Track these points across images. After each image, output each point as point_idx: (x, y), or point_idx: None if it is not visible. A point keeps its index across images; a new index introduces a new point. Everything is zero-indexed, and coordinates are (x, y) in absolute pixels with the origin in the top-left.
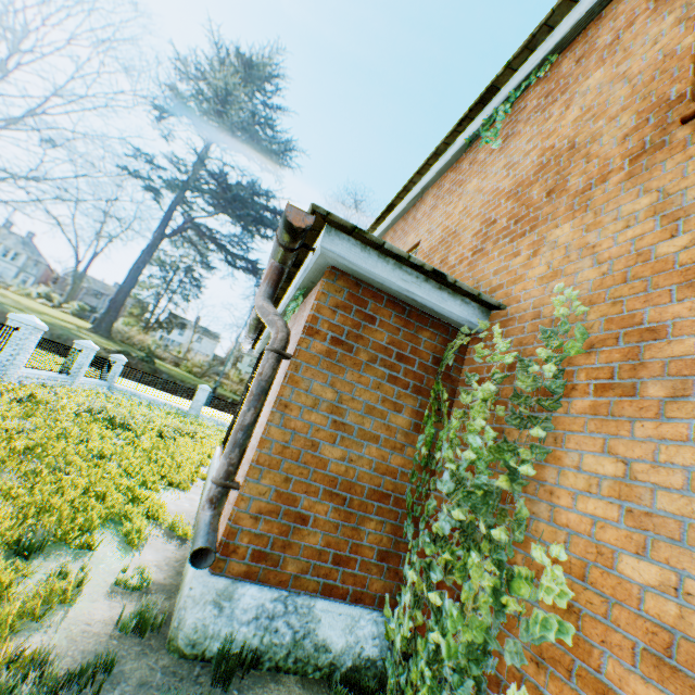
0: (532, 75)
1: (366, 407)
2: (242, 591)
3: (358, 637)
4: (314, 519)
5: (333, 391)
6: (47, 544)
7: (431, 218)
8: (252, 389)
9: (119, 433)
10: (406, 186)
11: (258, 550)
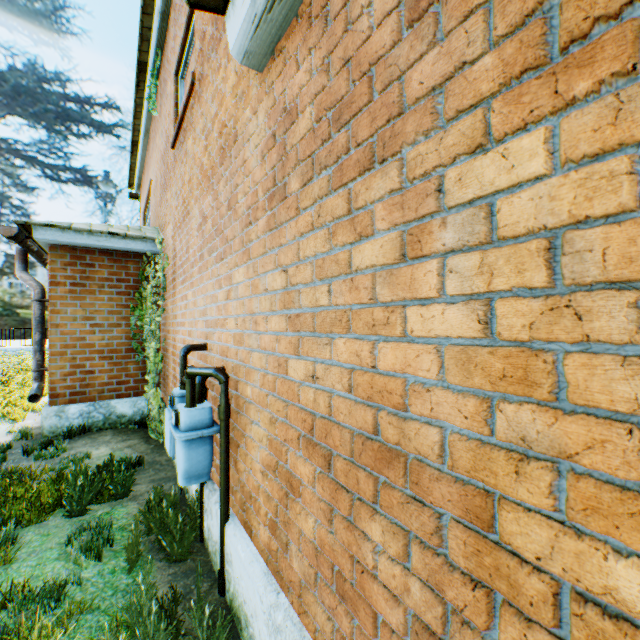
0: (157, 60)
1: (108, 312)
2: (69, 407)
3: (140, 408)
4: (98, 370)
5: (84, 310)
6: None
7: (153, 161)
8: (34, 323)
9: None
10: (134, 128)
11: (73, 391)
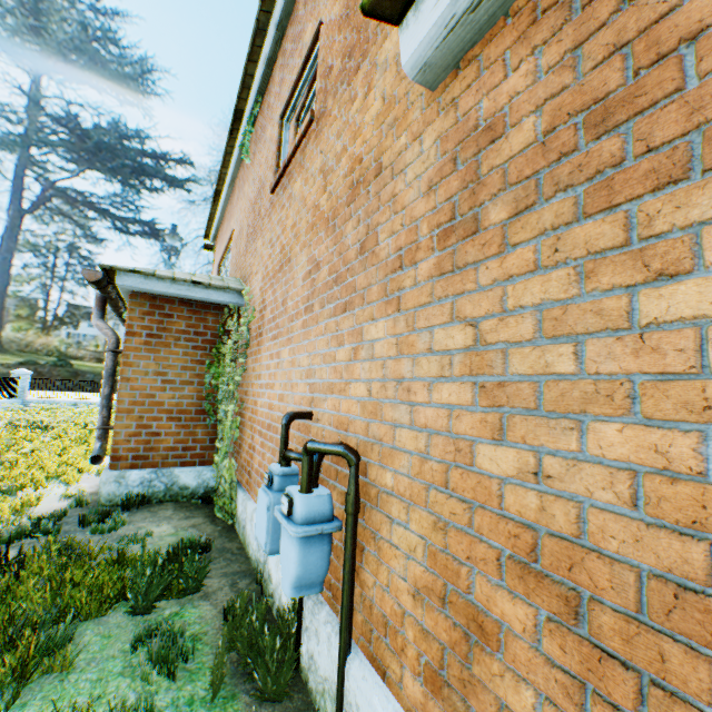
0: (256, 107)
1: (181, 368)
2: (130, 473)
3: (205, 479)
4: (165, 432)
5: (157, 364)
6: (13, 490)
7: (237, 210)
8: (104, 375)
9: (46, 435)
10: (220, 177)
11: (136, 454)
